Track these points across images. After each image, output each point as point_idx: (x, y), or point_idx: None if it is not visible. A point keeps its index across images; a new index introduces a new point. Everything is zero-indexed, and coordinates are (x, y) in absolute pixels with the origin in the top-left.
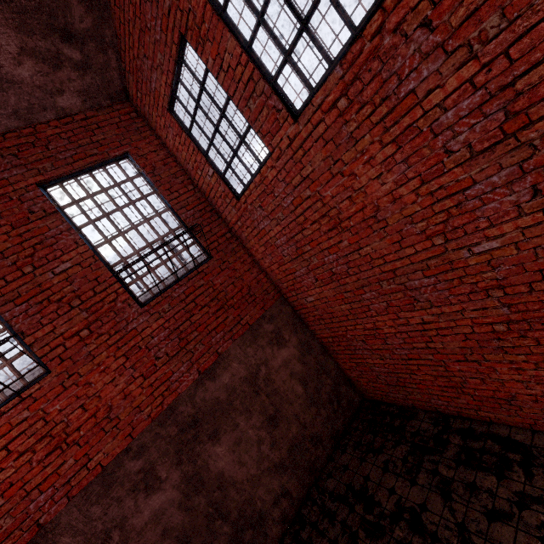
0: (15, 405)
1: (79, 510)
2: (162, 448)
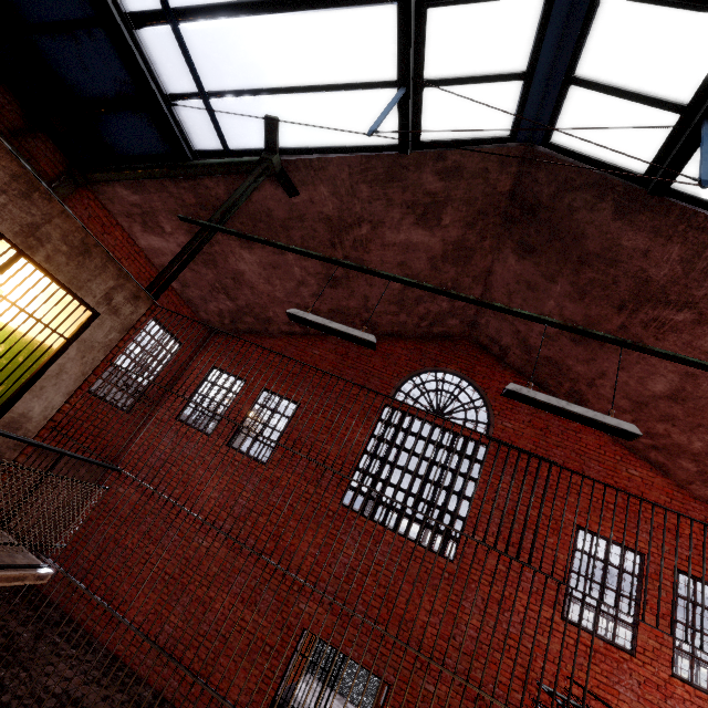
0: None
1: None
2: None
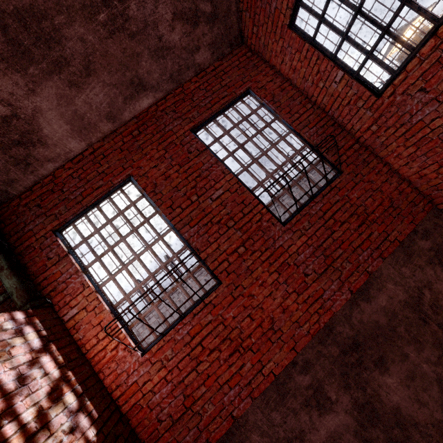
0: (201, 308)
1: (261, 412)
2: (326, 367)
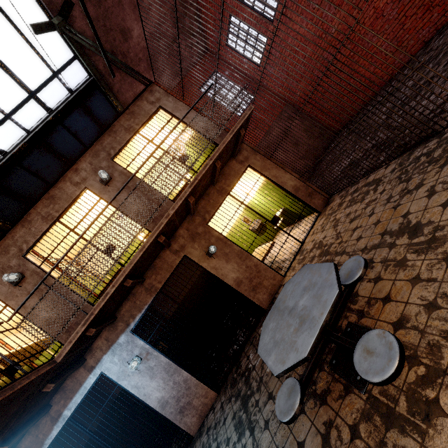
0: None
1: None
2: None
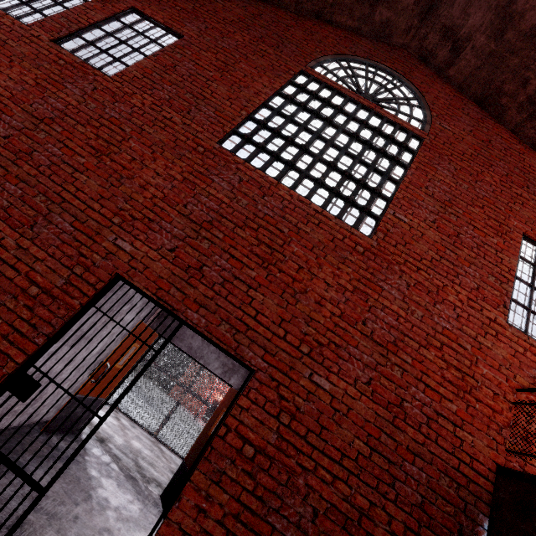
0: None
1: None
2: None
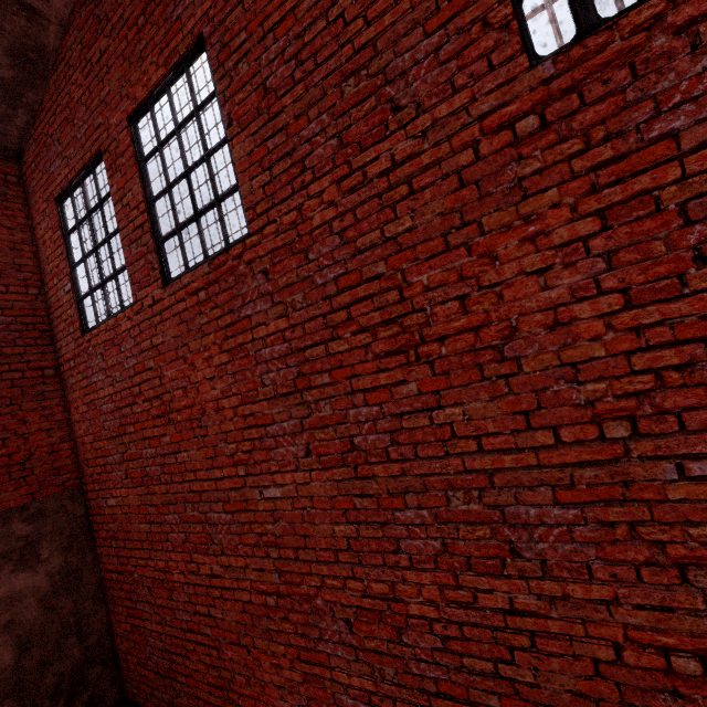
0: None
1: None
2: None
